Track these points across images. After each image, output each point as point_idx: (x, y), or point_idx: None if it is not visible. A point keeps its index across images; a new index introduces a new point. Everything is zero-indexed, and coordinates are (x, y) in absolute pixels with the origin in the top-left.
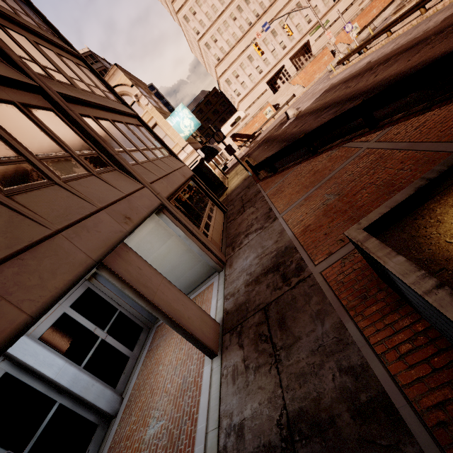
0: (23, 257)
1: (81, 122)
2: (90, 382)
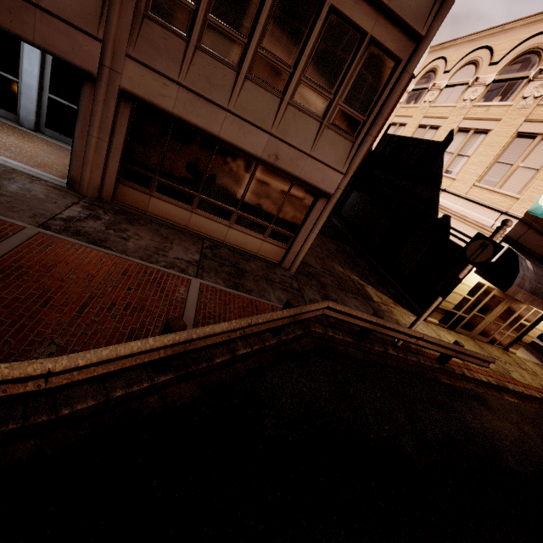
0: None
1: None
2: (33, 100)
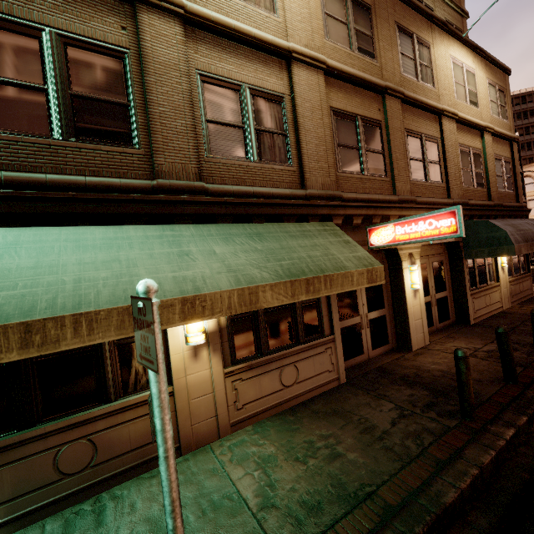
0: None
1: None
2: None
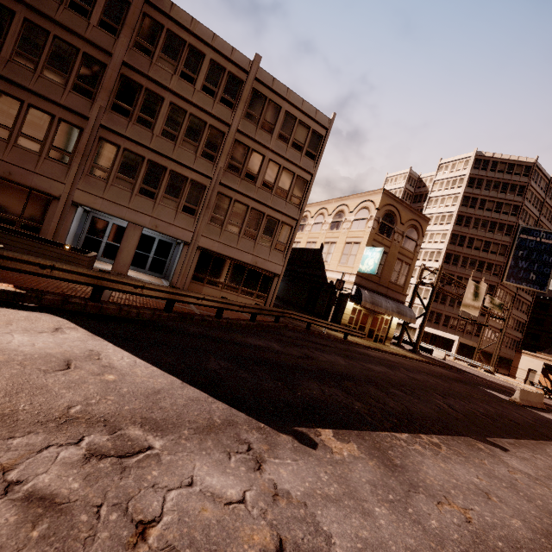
0: (114, 204)
1: (209, 196)
2: None
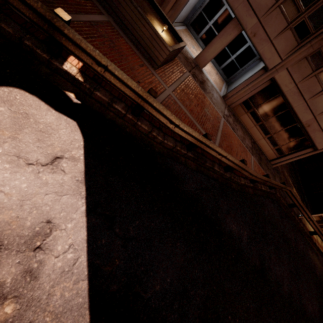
0: None
1: None
2: None
